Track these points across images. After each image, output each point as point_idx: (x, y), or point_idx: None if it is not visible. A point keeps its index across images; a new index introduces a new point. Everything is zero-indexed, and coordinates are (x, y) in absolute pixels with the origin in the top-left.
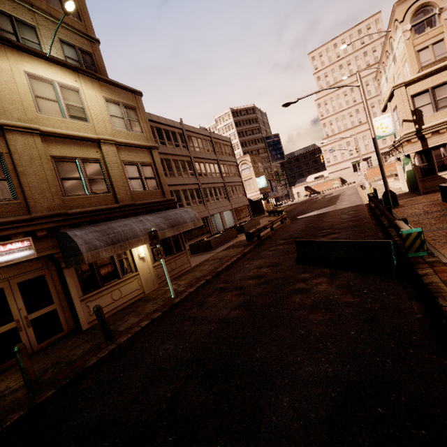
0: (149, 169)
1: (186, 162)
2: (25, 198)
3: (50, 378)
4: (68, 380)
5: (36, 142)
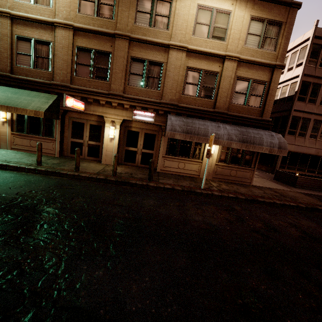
0: (261, 87)
1: None
2: (162, 90)
3: (122, 176)
4: (121, 180)
5: (182, 57)
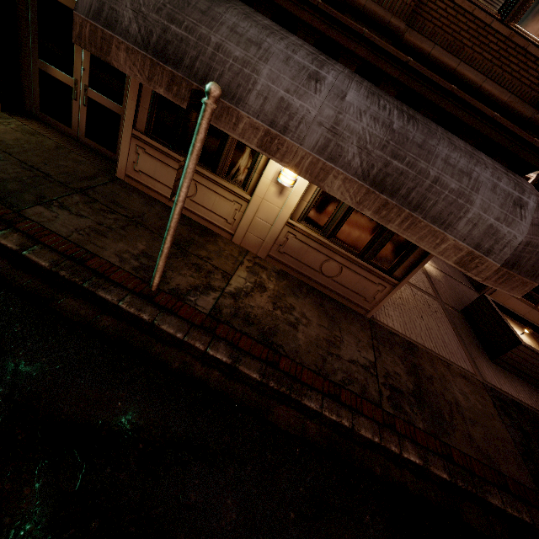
0: None
1: None
2: None
3: None
4: None
5: None
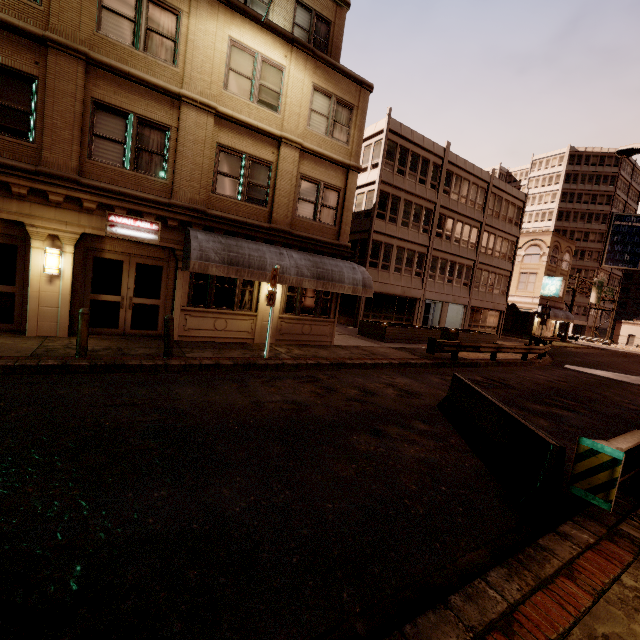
0: (334, 195)
1: (425, 210)
2: (173, 181)
3: (101, 355)
4: (104, 363)
5: (208, 123)
